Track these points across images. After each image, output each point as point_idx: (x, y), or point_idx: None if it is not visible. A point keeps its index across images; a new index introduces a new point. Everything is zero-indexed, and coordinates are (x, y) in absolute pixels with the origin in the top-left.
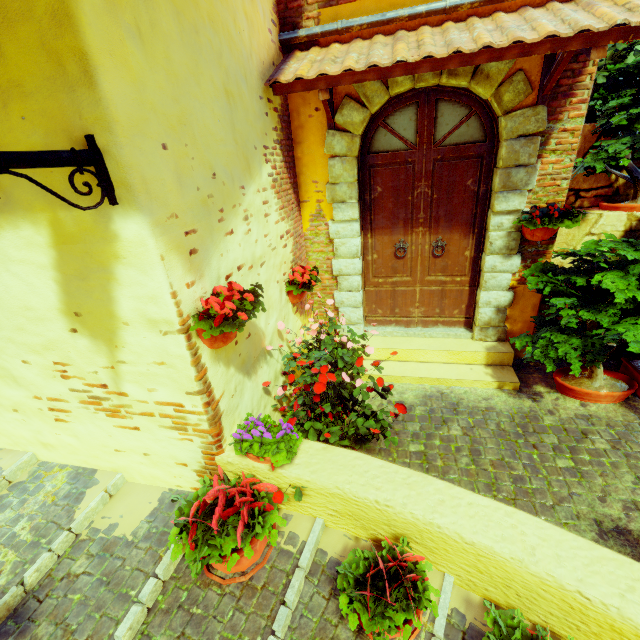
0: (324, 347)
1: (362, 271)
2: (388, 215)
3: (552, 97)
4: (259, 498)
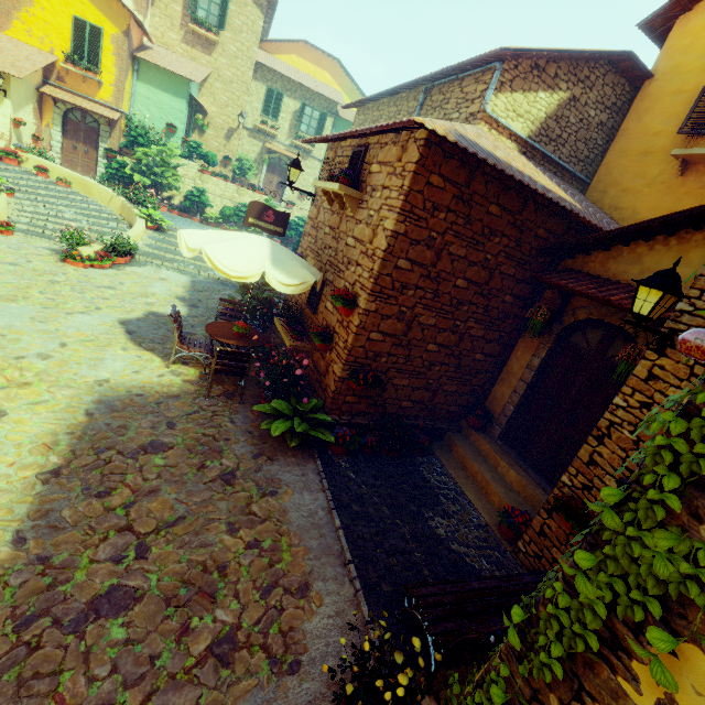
0: (41, 152)
1: (62, 149)
2: (72, 136)
3: (112, 126)
4: (19, 155)
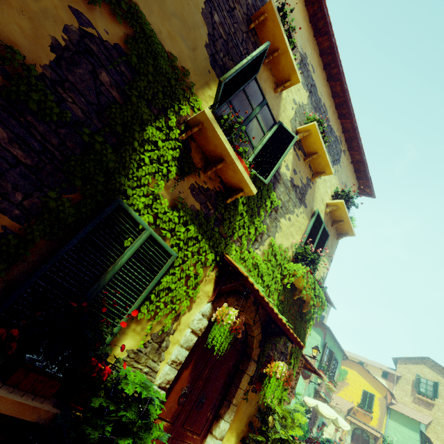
0: None
1: None
2: (355, 441)
3: (375, 440)
4: None
